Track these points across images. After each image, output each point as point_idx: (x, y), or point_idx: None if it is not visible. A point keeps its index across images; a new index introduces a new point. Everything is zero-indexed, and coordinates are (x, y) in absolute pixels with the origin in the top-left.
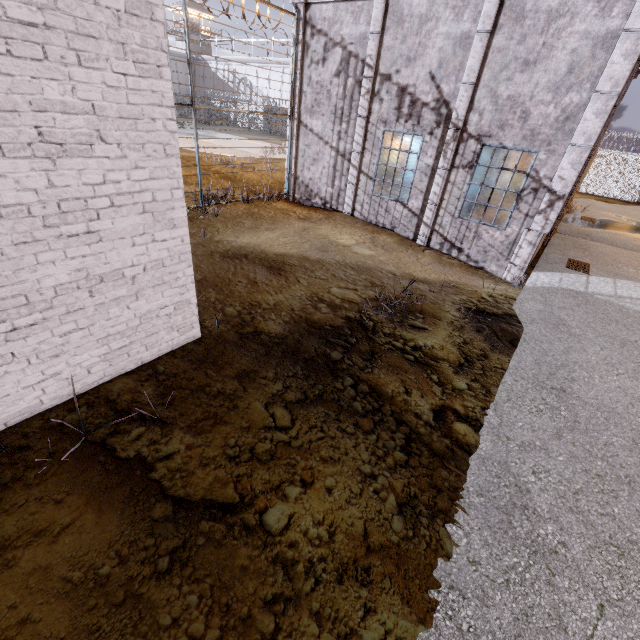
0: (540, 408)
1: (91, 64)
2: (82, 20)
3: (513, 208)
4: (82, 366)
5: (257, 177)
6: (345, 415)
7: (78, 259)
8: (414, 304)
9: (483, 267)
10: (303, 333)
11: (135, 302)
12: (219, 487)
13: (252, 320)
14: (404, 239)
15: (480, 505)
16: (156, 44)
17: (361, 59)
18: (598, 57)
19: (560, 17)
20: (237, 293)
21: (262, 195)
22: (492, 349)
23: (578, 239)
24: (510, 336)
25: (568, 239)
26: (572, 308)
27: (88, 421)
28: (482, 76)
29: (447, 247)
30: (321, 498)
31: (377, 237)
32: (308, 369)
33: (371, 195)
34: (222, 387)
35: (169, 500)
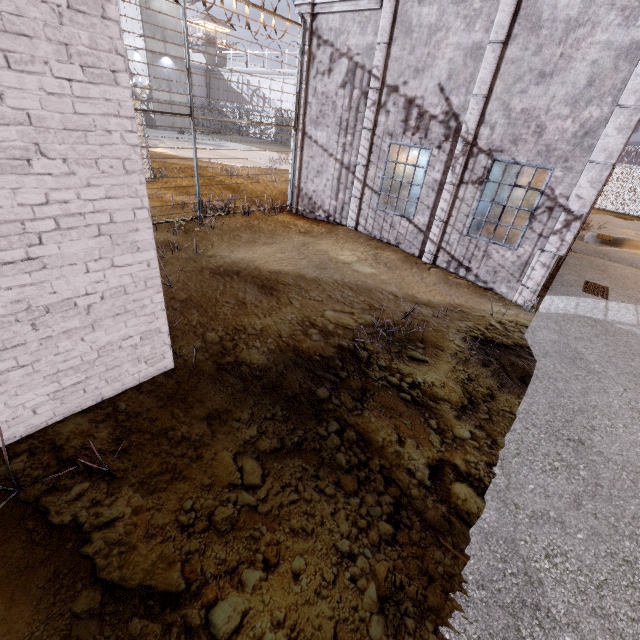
0: (555, 466)
1: (24, 67)
2: (10, 15)
3: (526, 227)
4: (26, 406)
5: (261, 188)
6: (326, 470)
7: (16, 289)
8: (415, 331)
9: (492, 288)
10: (288, 364)
11: (91, 334)
12: (163, 568)
13: (234, 348)
14: (409, 256)
15: (480, 602)
16: (109, 46)
17: (368, 70)
18: (621, 69)
19: (580, 26)
20: (222, 315)
21: (265, 206)
22: (500, 388)
23: (595, 259)
24: (521, 372)
25: (584, 259)
26: (590, 339)
27: (25, 473)
28: (494, 88)
29: (454, 266)
30: (285, 587)
31: (380, 253)
32: (289, 409)
33: (376, 209)
34: (188, 431)
35: (99, 586)
